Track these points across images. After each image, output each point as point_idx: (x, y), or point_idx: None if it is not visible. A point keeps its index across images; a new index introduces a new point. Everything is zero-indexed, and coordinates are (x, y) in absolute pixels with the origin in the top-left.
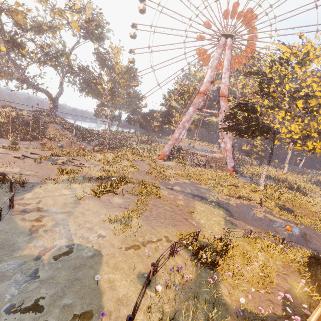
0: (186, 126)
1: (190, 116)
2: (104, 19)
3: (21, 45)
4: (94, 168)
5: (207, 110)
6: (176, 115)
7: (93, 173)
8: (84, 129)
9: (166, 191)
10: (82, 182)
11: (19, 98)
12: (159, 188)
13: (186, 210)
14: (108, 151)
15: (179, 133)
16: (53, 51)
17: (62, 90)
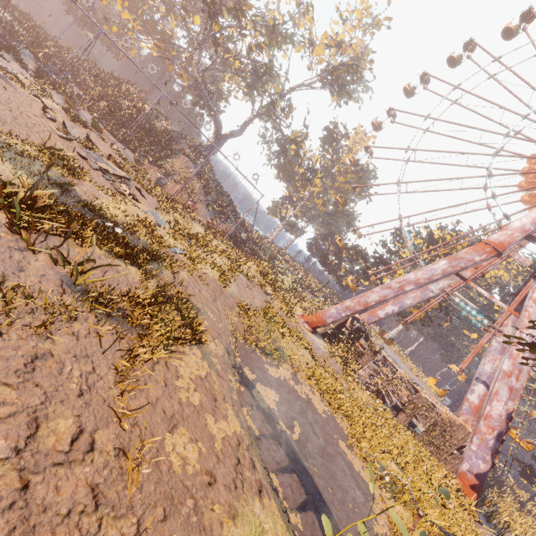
0: (407, 300)
1: (429, 277)
2: (370, 62)
3: (229, 41)
4: (132, 207)
5: (481, 290)
6: (398, 271)
7: (105, 201)
8: (230, 201)
9: (206, 367)
10: (23, 167)
11: (154, 71)
12: (202, 345)
13: (134, 522)
14: (226, 240)
15: (382, 297)
16: (264, 69)
17: (242, 131)
